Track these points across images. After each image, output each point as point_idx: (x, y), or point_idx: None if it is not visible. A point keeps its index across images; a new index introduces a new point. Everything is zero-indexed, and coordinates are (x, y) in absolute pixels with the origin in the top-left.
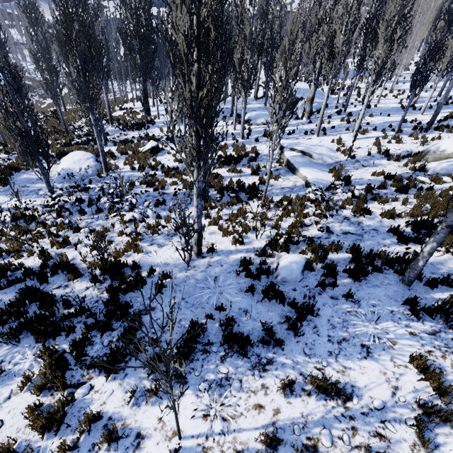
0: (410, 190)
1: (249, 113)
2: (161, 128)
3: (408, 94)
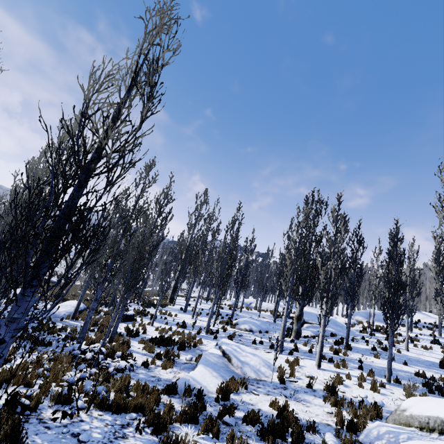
0: (287, 443)
1: (241, 318)
2: (160, 309)
3: (386, 328)
